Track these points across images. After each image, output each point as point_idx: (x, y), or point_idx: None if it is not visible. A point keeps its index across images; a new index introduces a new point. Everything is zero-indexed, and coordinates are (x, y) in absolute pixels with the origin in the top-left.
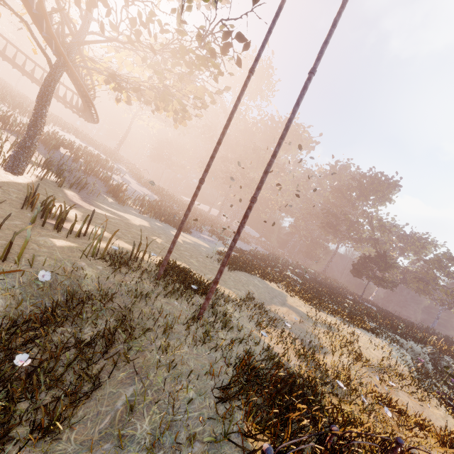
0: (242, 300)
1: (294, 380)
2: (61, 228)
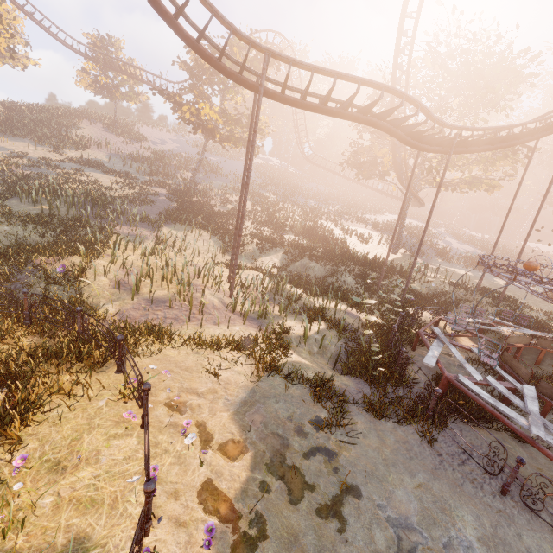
0: (544, 311)
1: (550, 327)
2: (426, 274)
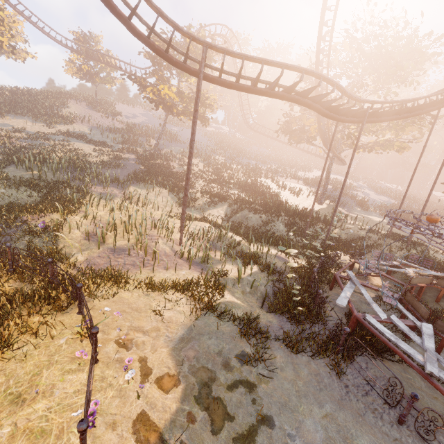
0: None
1: None
2: (346, 222)
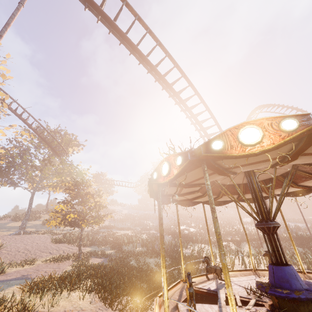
0: None
1: None
2: None
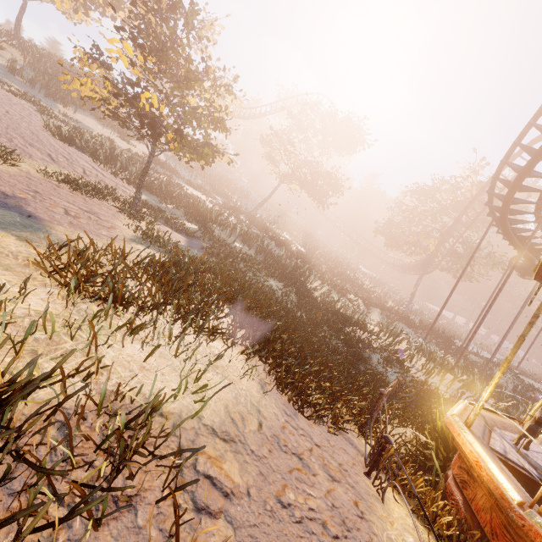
0: None
1: None
2: None
